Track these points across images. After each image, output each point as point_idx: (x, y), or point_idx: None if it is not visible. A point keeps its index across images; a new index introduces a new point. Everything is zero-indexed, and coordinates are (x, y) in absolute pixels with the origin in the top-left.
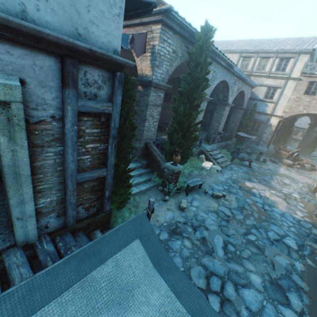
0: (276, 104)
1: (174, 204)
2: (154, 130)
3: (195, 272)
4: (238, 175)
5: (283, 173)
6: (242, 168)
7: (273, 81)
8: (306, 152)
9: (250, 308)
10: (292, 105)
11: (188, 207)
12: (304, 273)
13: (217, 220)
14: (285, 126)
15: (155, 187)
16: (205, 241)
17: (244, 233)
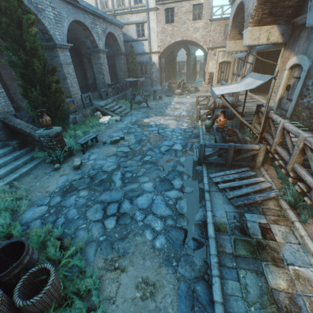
0: (150, 41)
1: (69, 168)
2: (3, 100)
3: (92, 211)
4: (138, 117)
5: (175, 101)
6: (142, 110)
7: (138, 17)
8: (192, 80)
9: (142, 208)
10: (162, 38)
11: (85, 163)
12: (186, 161)
13: (115, 160)
14: (169, 61)
15: (42, 163)
16: (103, 182)
17: (141, 158)
